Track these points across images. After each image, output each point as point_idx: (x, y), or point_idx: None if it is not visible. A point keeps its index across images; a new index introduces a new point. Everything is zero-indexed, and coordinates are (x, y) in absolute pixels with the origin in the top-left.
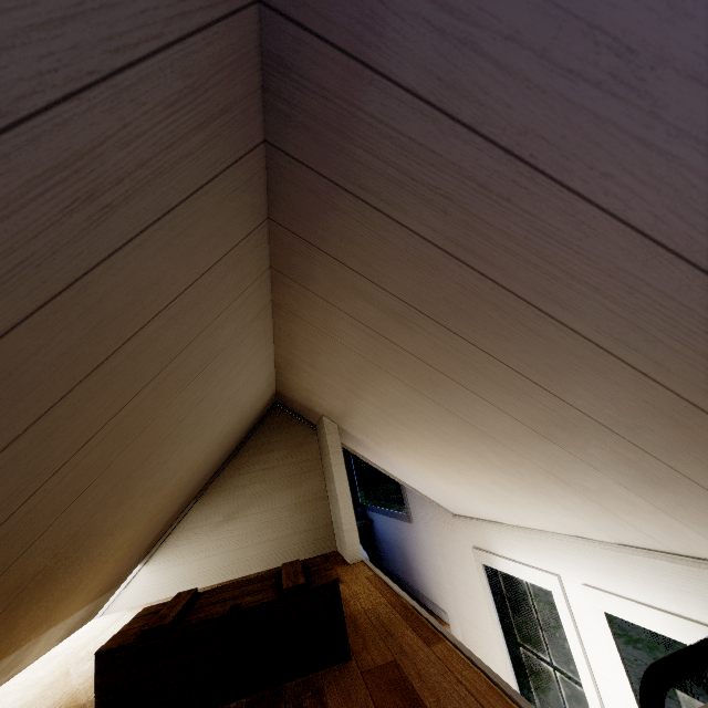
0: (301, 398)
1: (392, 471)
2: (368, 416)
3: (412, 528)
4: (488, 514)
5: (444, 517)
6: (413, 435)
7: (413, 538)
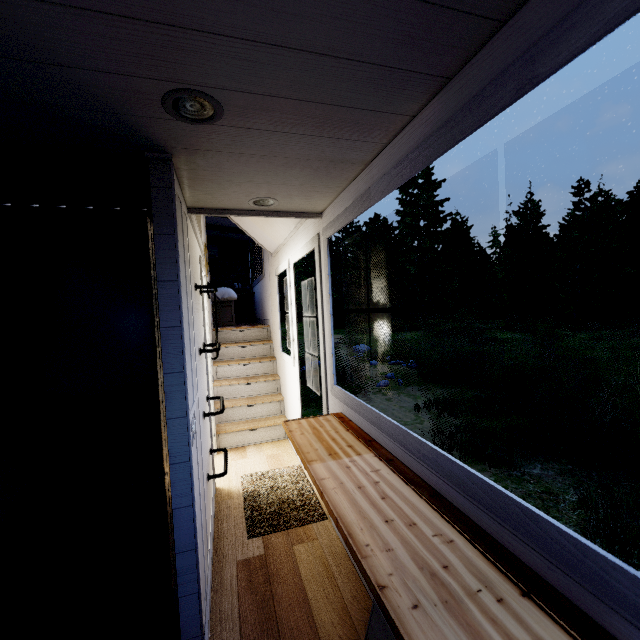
0: None
1: (237, 220)
2: None
3: (264, 281)
4: (275, 240)
5: (271, 261)
6: None
7: (264, 287)
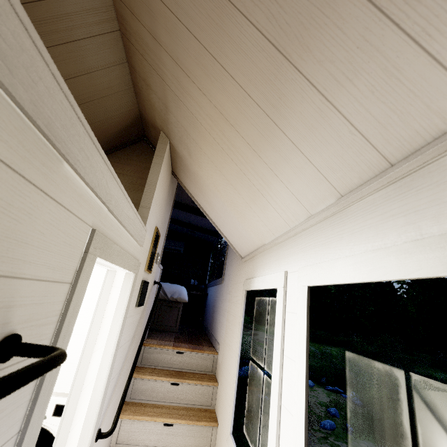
0: (148, 109)
1: (205, 207)
2: (172, 88)
3: (221, 287)
4: (256, 236)
5: (238, 266)
6: (194, 94)
7: (220, 294)
